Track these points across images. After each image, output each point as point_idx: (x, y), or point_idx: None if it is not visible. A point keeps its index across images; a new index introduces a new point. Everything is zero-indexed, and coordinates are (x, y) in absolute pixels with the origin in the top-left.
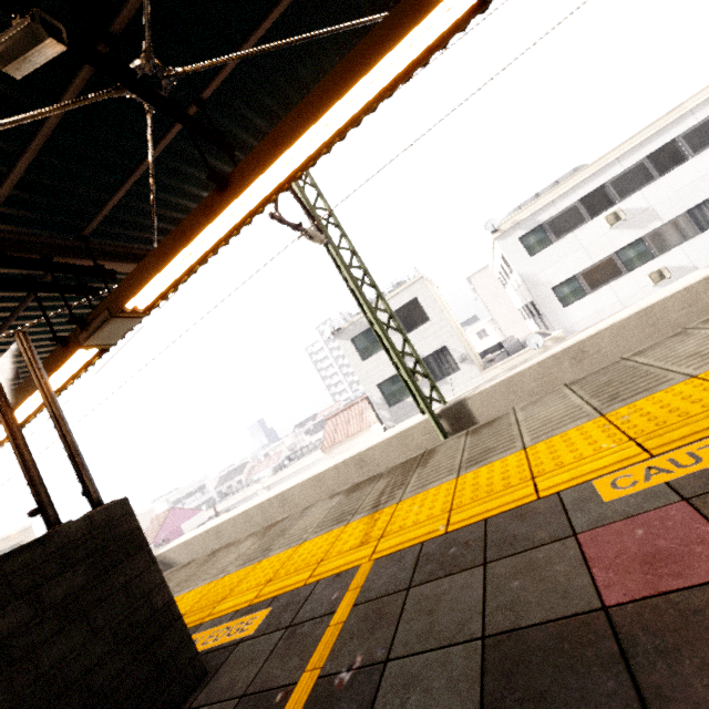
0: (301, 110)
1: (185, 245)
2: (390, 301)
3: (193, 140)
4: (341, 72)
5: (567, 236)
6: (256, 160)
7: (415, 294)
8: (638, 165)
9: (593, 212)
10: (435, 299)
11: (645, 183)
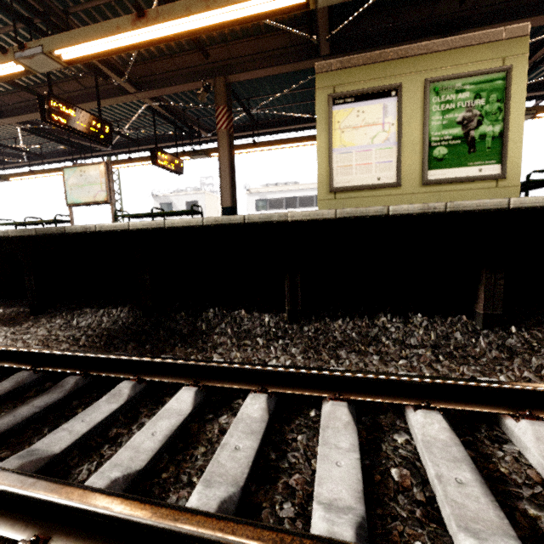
0: (49, 170)
1: (22, 177)
2: (186, 196)
3: (29, 160)
4: (57, 169)
5: (273, 211)
6: (40, 172)
7: (199, 199)
8: (311, 197)
9: (287, 206)
10: (207, 207)
11: (310, 206)
